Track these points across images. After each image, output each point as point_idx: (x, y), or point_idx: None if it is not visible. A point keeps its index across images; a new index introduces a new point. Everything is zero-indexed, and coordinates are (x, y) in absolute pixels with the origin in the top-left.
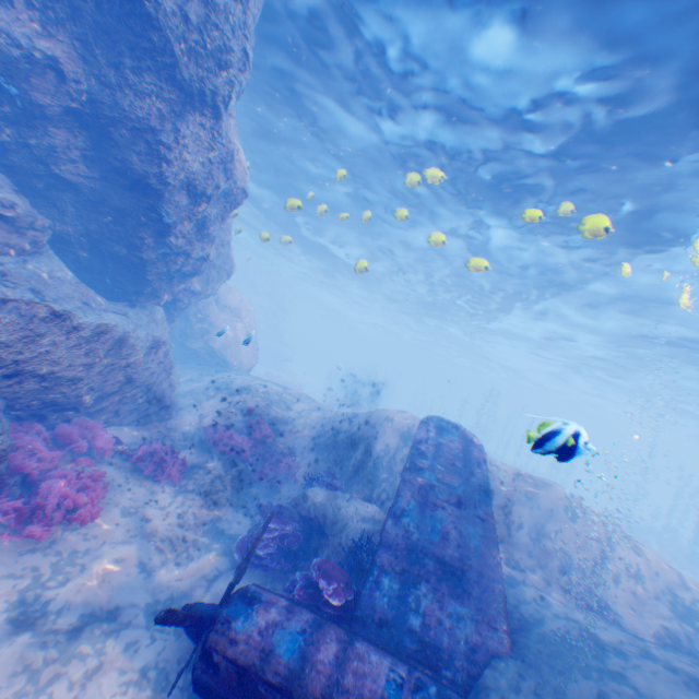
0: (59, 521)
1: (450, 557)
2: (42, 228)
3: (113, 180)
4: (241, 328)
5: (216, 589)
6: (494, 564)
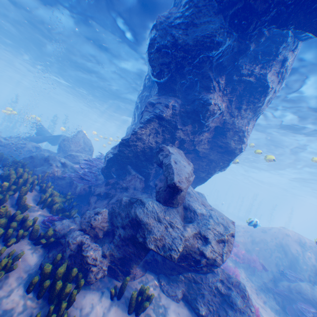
0: None
1: None
2: None
3: (214, 149)
4: None
5: None
6: None
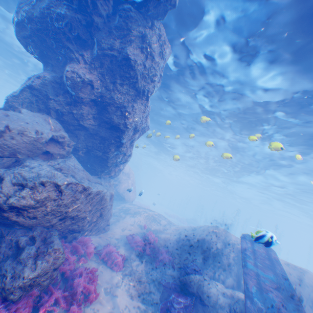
0: (81, 301)
1: None
2: (71, 146)
3: (102, 125)
4: (129, 181)
5: None
6: None
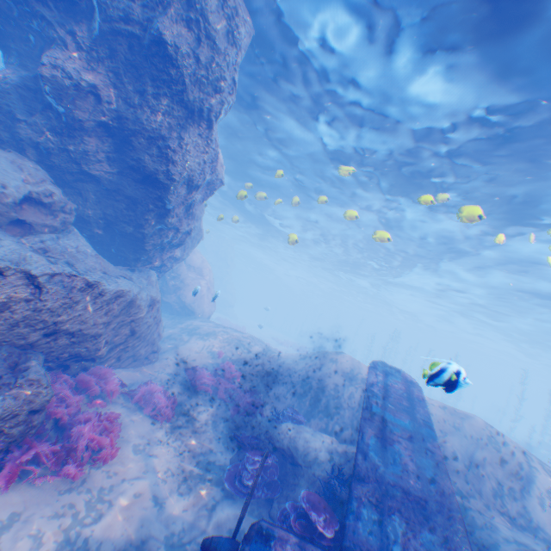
0: (87, 461)
1: (413, 488)
2: (71, 212)
3: (128, 175)
4: (203, 283)
5: (217, 519)
6: (449, 493)
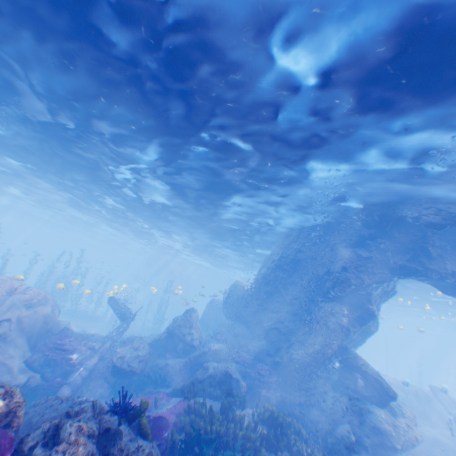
0: None
1: None
2: None
3: (359, 333)
4: None
5: None
6: None
